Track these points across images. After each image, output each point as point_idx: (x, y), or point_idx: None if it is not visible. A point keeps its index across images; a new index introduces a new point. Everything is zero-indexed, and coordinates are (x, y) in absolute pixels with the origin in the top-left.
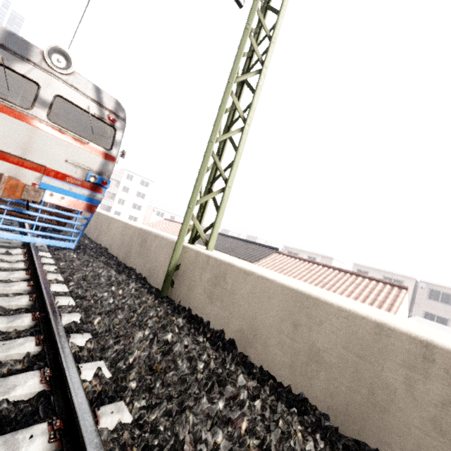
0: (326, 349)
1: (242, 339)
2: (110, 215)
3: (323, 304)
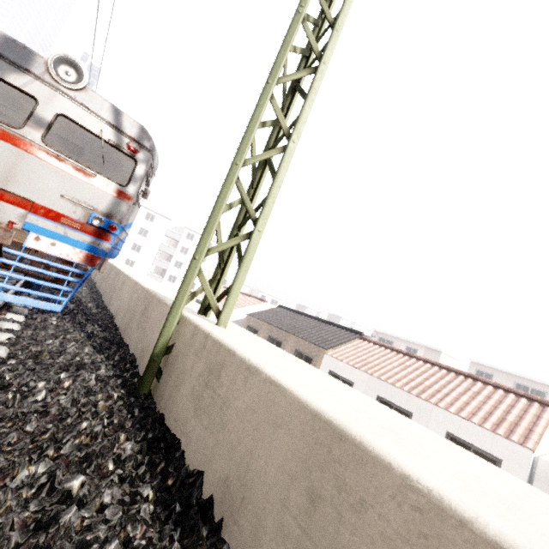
0: None
1: (224, 499)
2: (126, 273)
3: (371, 460)
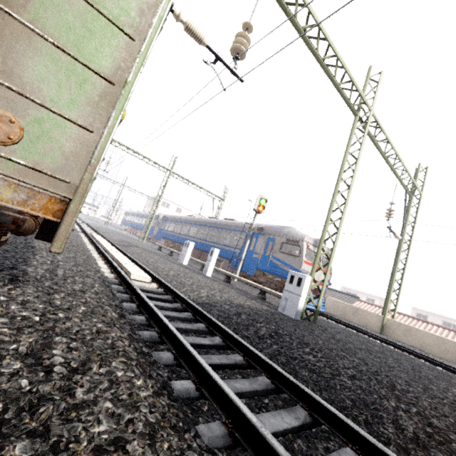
0: (448, 349)
1: (421, 347)
2: None
3: (446, 339)
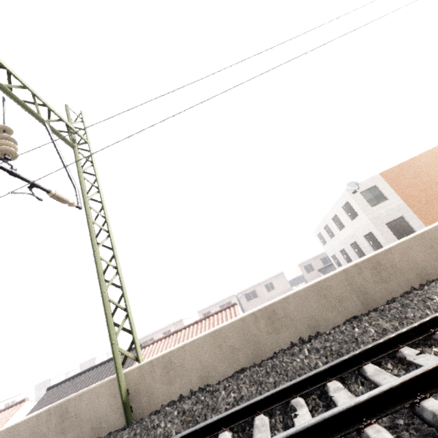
0: (234, 343)
1: (203, 380)
2: None
3: (223, 328)
